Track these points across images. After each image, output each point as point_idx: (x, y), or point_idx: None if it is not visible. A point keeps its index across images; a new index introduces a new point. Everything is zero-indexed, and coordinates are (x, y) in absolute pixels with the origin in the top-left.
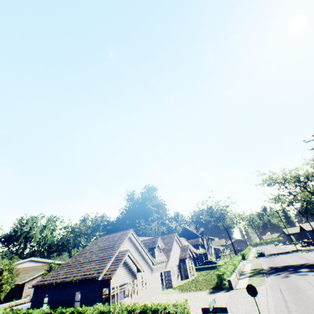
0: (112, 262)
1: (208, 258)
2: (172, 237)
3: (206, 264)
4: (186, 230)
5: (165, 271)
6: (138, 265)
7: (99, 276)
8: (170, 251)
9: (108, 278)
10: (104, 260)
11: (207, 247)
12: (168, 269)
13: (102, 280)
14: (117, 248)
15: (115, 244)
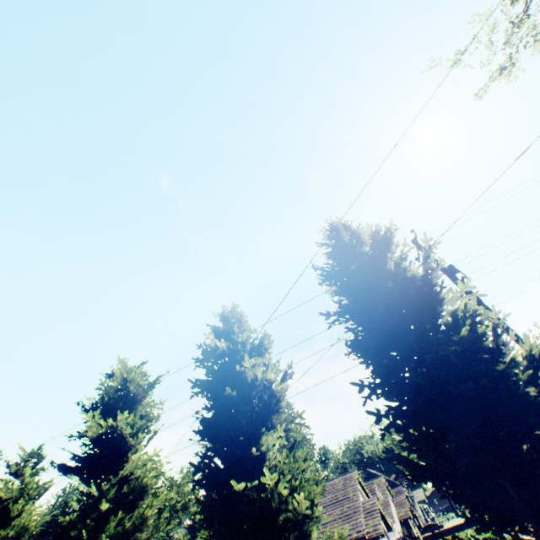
0: (363, 517)
1: (420, 524)
2: (380, 483)
3: (428, 531)
4: (370, 475)
5: (397, 538)
6: (387, 519)
7: (364, 534)
8: (388, 507)
9: (377, 534)
10: (351, 515)
11: (412, 503)
12: (396, 535)
13: (371, 539)
14: (357, 498)
15: (346, 493)
